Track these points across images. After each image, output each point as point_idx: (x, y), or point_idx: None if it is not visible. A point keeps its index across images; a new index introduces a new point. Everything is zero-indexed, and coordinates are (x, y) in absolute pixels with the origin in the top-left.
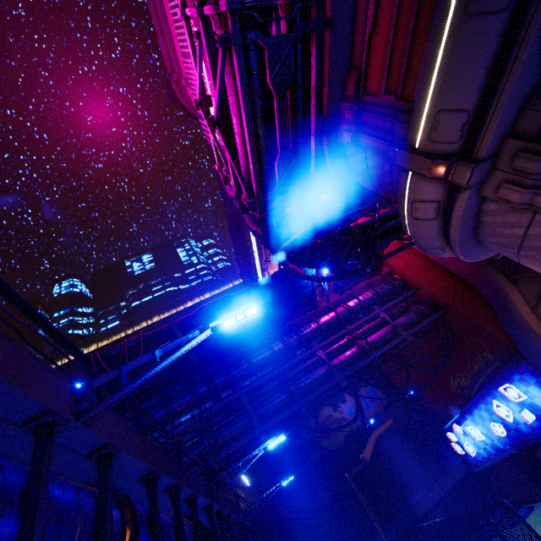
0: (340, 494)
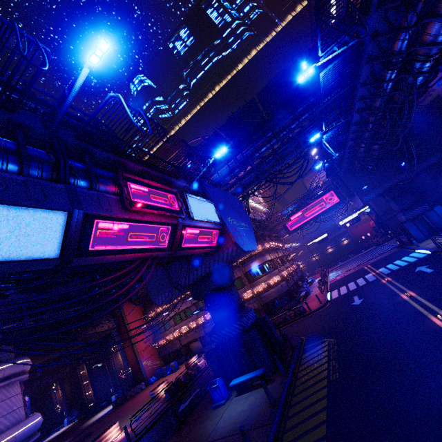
0: (426, 130)
